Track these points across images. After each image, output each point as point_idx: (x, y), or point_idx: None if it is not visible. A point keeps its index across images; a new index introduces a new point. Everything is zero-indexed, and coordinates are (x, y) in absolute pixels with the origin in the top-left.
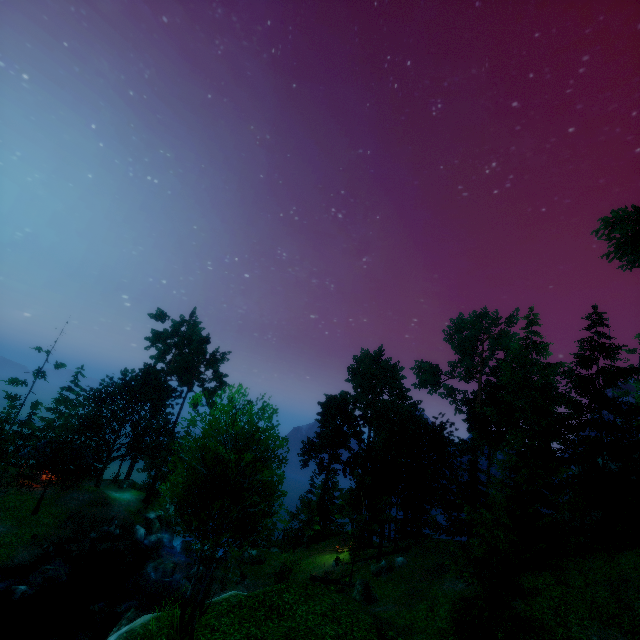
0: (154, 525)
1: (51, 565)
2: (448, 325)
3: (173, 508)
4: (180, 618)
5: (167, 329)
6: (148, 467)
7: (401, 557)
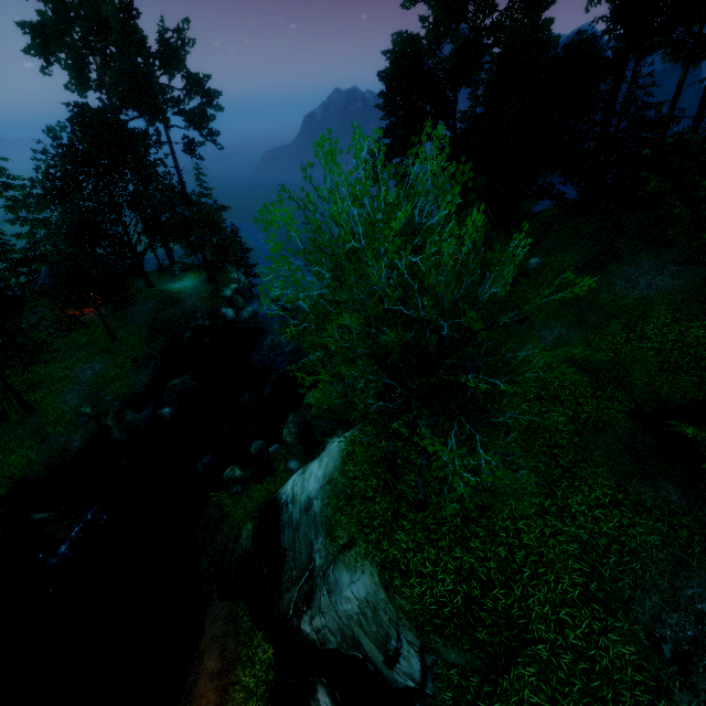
0: (237, 302)
1: (172, 375)
2: None
3: (242, 275)
4: (388, 471)
5: (43, 12)
6: (190, 252)
7: (535, 259)
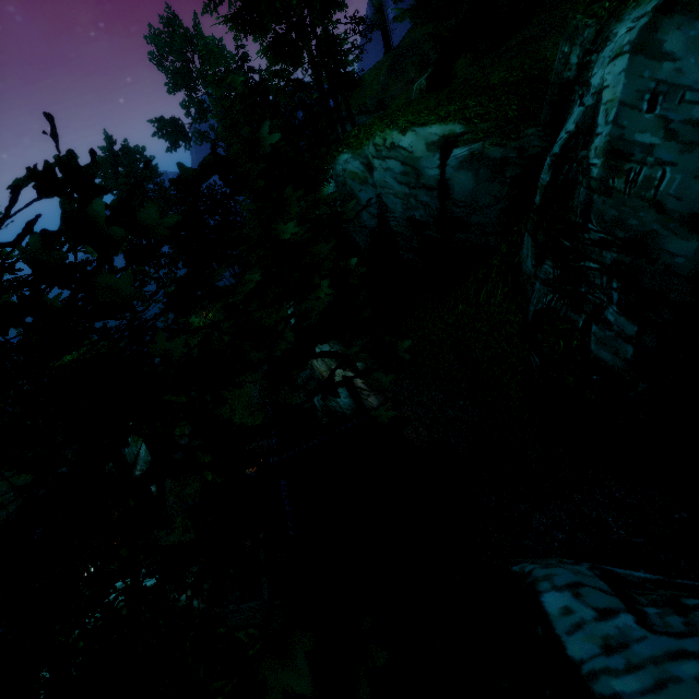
0: None
1: None
2: (149, 52)
3: None
4: None
5: None
6: None
7: None
